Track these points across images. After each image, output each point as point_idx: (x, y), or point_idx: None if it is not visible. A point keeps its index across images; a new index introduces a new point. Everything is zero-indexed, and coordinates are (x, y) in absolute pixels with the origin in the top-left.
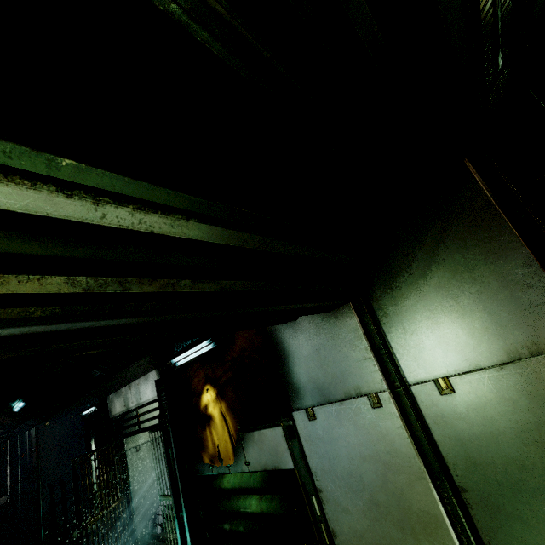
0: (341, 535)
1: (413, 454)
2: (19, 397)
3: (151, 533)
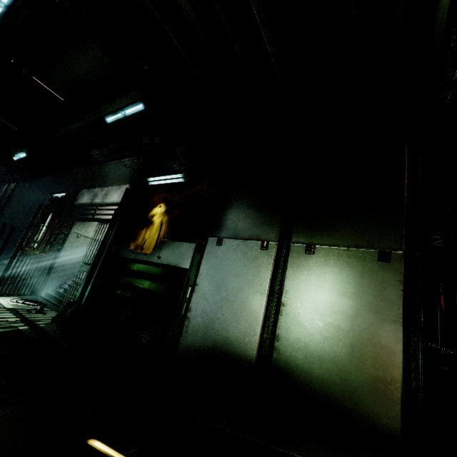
0: (194, 311)
1: (267, 279)
2: (27, 146)
3: (55, 289)
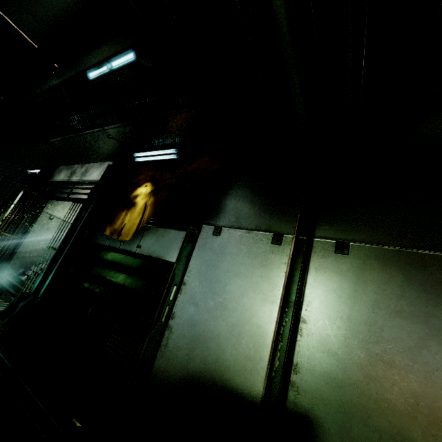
0: (178, 319)
1: (281, 284)
2: None
3: (16, 276)
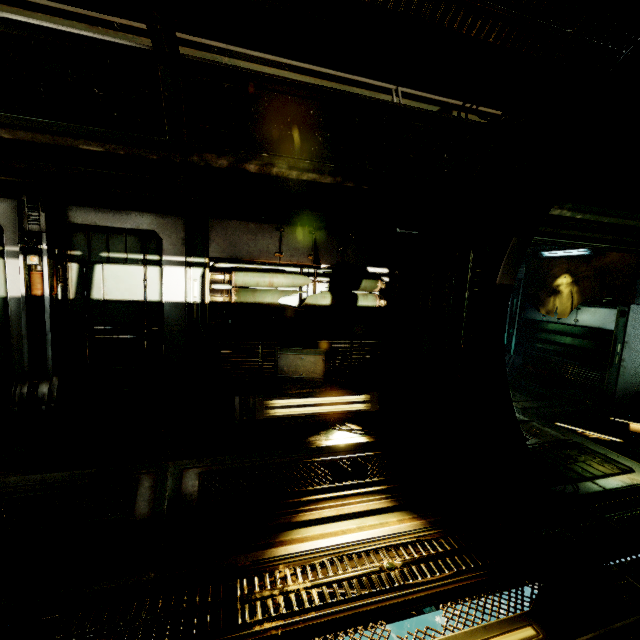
0: (628, 362)
1: None
2: None
3: None
